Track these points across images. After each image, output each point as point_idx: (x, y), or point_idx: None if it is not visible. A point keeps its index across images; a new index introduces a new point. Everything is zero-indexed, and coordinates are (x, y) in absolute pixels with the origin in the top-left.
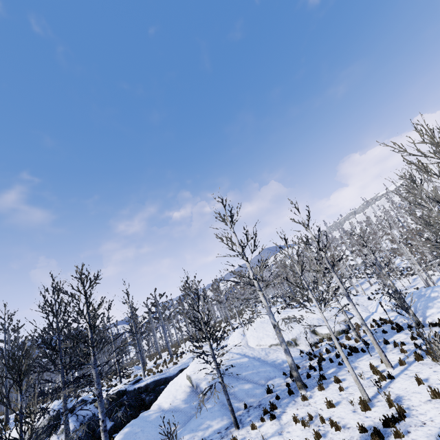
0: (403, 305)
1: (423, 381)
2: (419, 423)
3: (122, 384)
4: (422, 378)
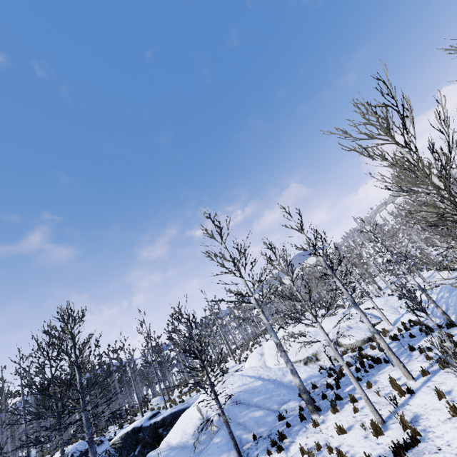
0: (419, 305)
1: (445, 395)
2: (433, 449)
3: (138, 420)
4: (445, 390)
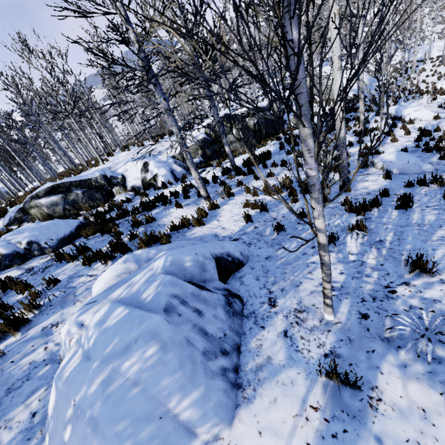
0: None
1: None
2: None
3: None
4: None
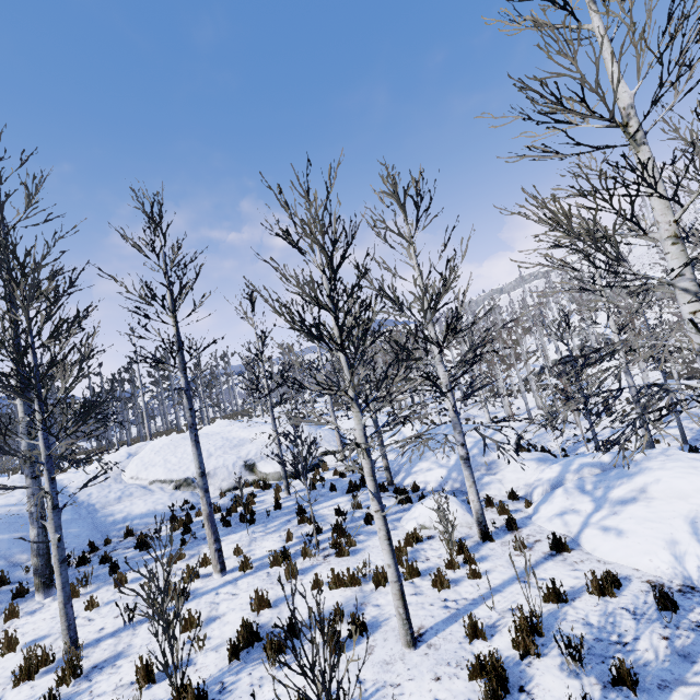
0: (298, 460)
1: (203, 623)
2: None
3: None
4: (216, 613)
